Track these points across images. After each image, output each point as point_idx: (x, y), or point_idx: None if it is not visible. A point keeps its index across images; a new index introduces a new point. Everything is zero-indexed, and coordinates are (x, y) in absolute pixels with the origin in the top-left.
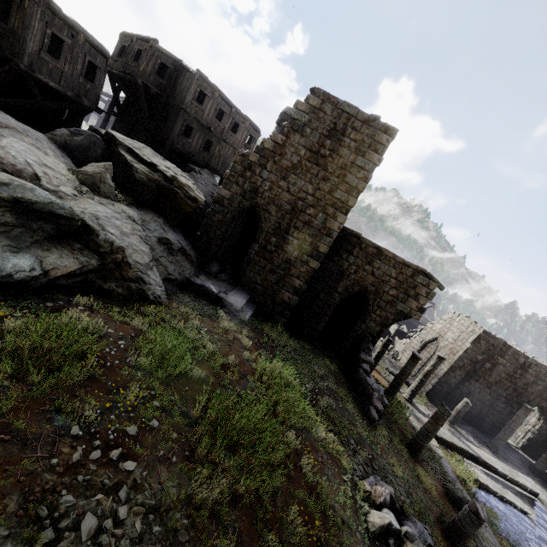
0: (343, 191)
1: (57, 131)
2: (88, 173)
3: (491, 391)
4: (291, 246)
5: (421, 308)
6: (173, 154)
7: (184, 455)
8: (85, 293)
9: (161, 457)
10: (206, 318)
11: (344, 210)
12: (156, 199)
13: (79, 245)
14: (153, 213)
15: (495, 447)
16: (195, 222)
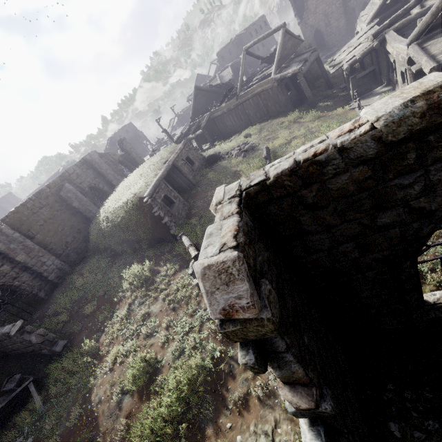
0: None
1: None
2: None
3: None
4: (333, 24)
5: None
6: None
7: None
8: None
9: None
10: None
11: None
12: None
13: None
14: None
15: None
16: None
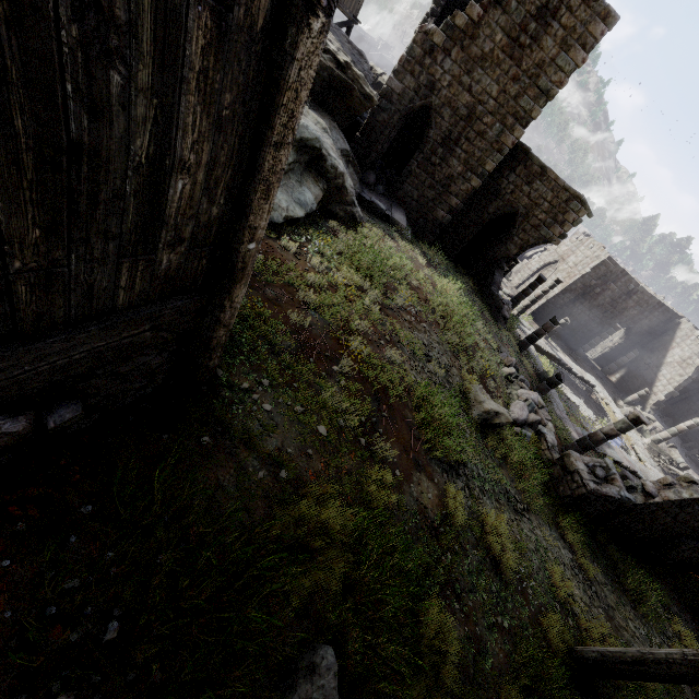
0: (530, 98)
1: None
2: None
3: (590, 314)
4: (456, 160)
5: (563, 235)
6: None
7: (436, 325)
8: (323, 216)
9: (430, 324)
10: (389, 237)
11: (525, 122)
12: (326, 93)
13: (313, 171)
14: (325, 113)
15: (575, 356)
16: None
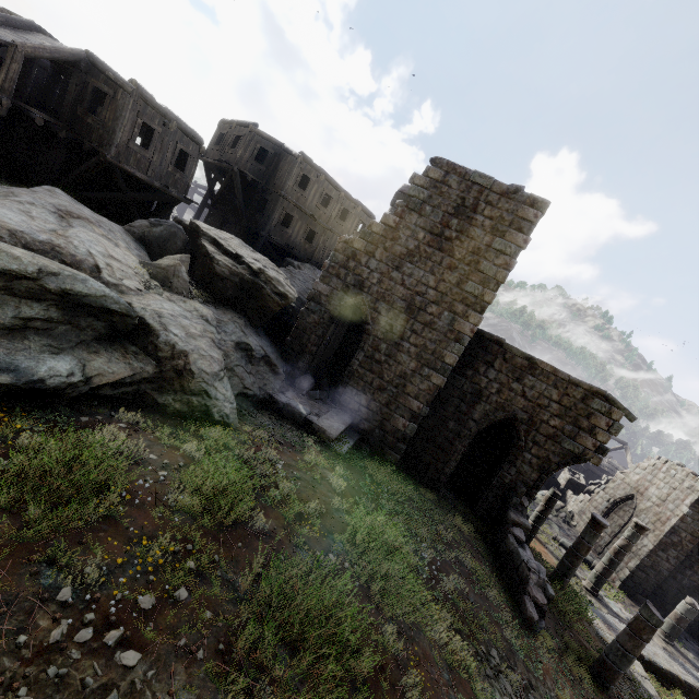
0: (476, 283)
1: (136, 222)
2: (161, 266)
3: None
4: (406, 355)
5: (601, 448)
6: (269, 247)
7: (216, 648)
8: (135, 407)
9: (181, 649)
10: (287, 447)
11: (479, 307)
12: (239, 296)
13: (134, 348)
14: (233, 312)
15: None
16: (286, 325)
